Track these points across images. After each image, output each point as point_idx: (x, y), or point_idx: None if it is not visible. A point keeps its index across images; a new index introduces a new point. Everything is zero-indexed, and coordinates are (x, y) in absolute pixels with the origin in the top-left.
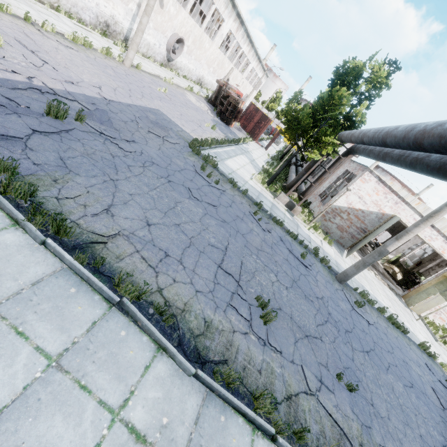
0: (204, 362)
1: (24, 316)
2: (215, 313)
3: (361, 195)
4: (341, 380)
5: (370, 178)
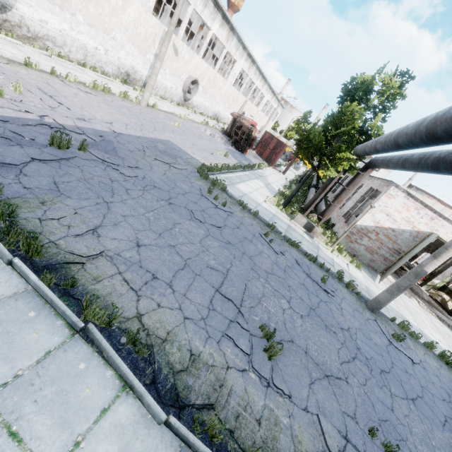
0: (183, 406)
1: None
2: (205, 344)
3: (389, 212)
4: (375, 437)
5: (397, 193)
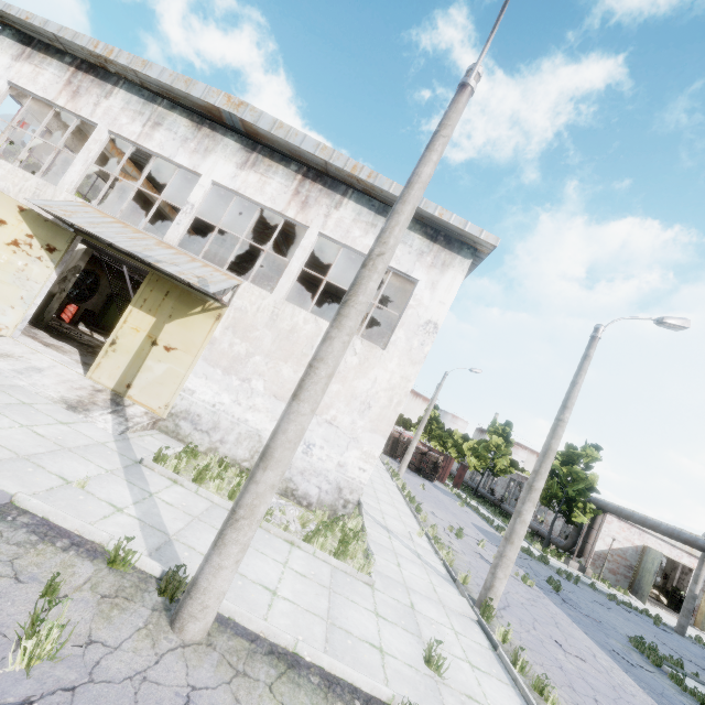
0: None
1: None
2: None
3: (612, 535)
4: None
5: (612, 519)
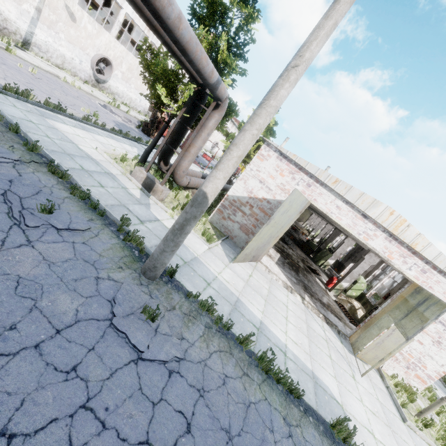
0: None
1: None
2: None
3: (262, 178)
4: None
5: (269, 153)
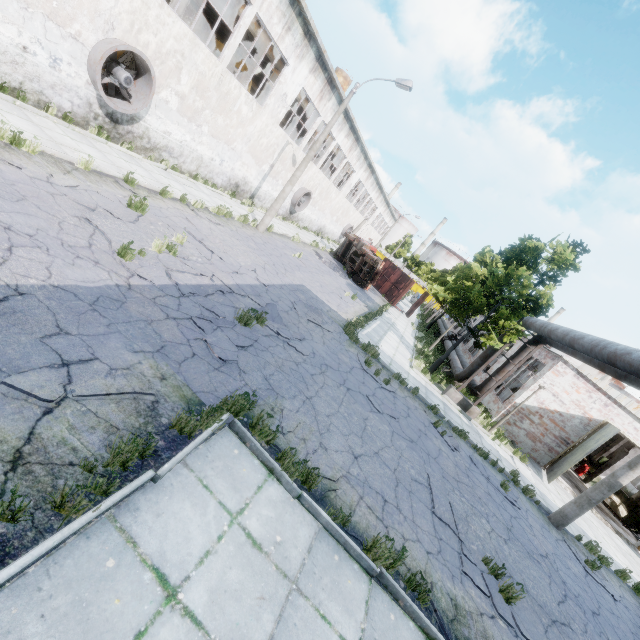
0: None
1: (317, 593)
2: (454, 585)
3: (555, 391)
4: None
5: (565, 370)
